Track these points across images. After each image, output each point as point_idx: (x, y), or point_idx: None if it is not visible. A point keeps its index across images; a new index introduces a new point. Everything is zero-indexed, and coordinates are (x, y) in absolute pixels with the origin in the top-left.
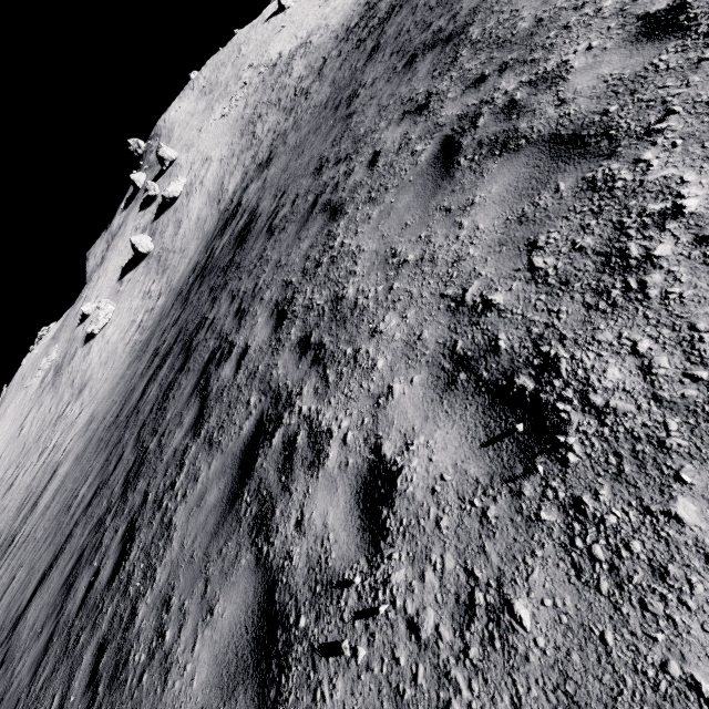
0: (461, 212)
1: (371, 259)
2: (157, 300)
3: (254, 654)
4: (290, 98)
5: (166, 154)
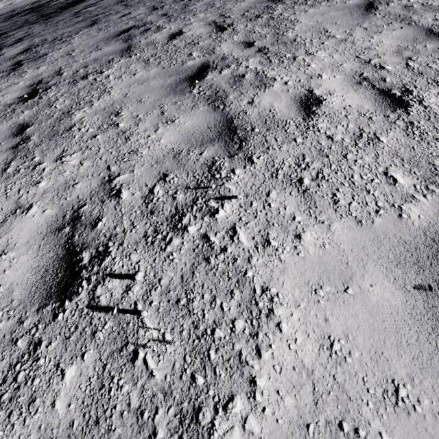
0: (97, 50)
1: (68, 48)
2: None
3: None
4: None
5: None
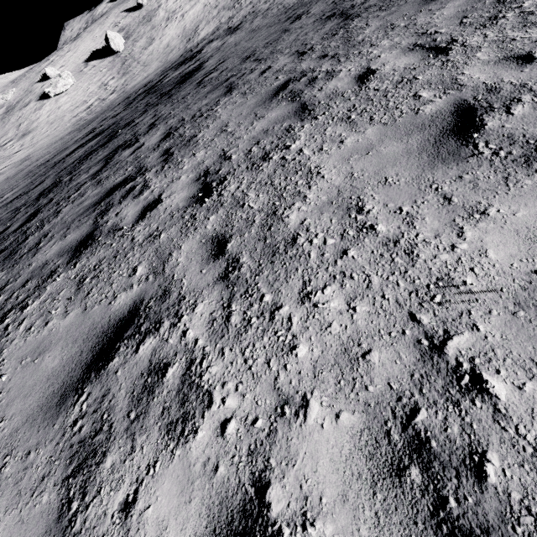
0: (258, 119)
1: (218, 124)
2: (110, 94)
3: (77, 246)
4: None
5: None
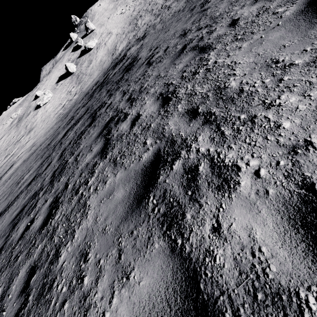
0: None
1: (250, 66)
2: (74, 96)
3: None
4: (159, 9)
5: (90, 26)
